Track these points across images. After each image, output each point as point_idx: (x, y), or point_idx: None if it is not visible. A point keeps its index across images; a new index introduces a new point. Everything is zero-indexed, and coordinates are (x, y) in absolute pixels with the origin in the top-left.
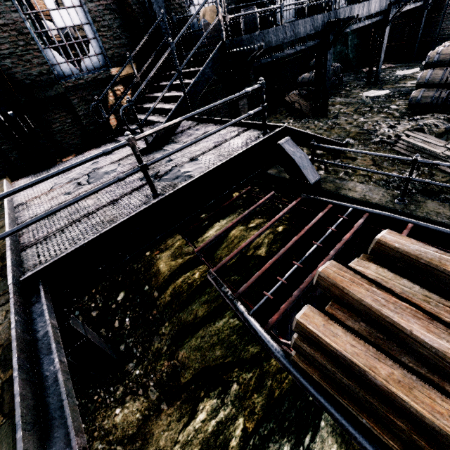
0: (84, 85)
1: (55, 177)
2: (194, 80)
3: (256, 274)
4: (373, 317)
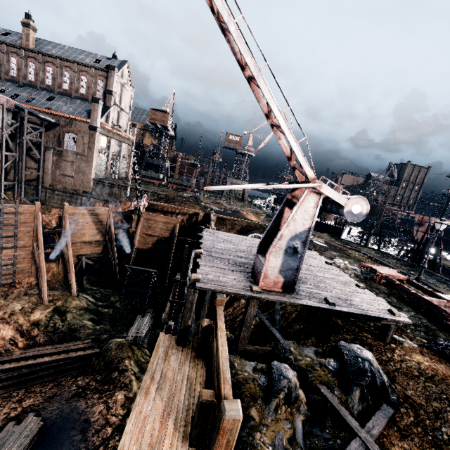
0: None
1: None
2: None
3: None
4: None
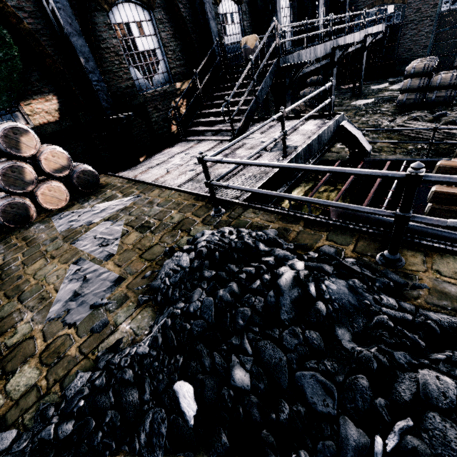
0: (156, 96)
1: (159, 166)
2: (261, 87)
3: (366, 200)
4: None
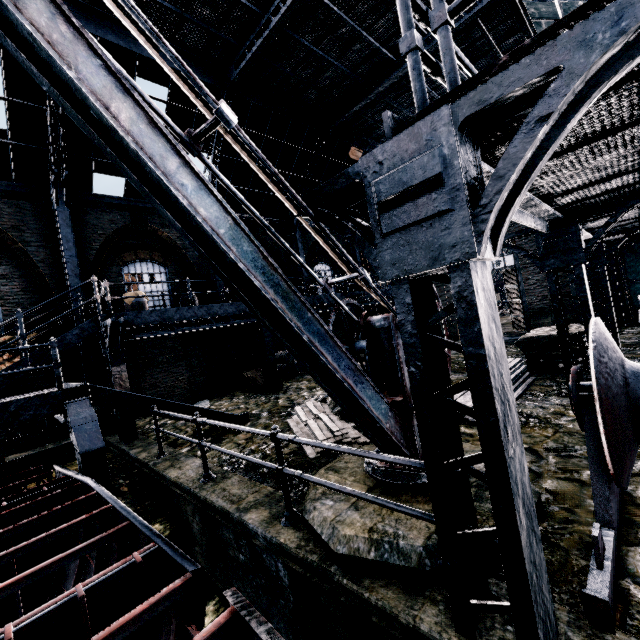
0: None
1: None
2: None
3: None
4: None
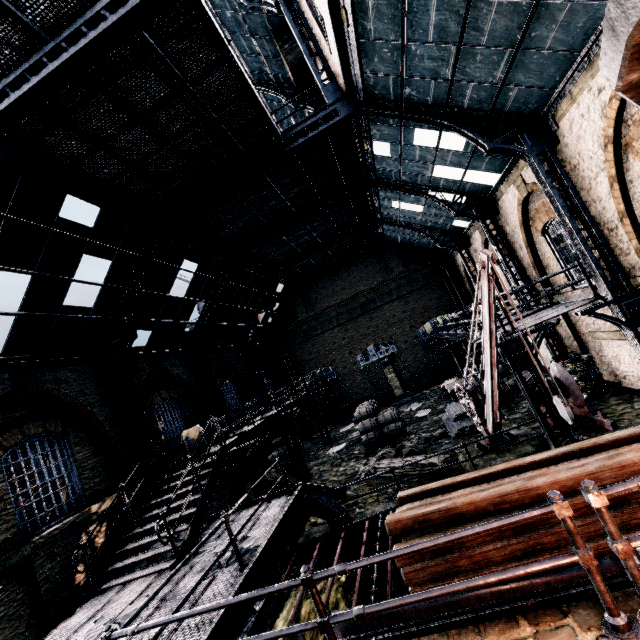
0: (55, 536)
1: None
2: (208, 480)
3: (356, 588)
4: (417, 520)
